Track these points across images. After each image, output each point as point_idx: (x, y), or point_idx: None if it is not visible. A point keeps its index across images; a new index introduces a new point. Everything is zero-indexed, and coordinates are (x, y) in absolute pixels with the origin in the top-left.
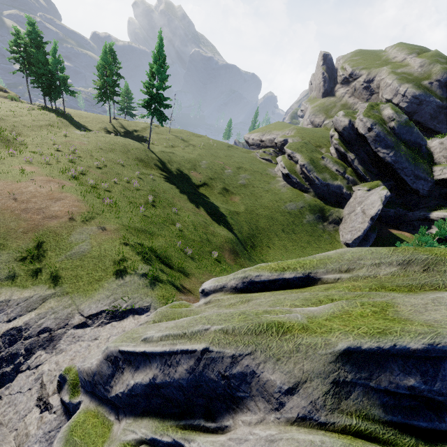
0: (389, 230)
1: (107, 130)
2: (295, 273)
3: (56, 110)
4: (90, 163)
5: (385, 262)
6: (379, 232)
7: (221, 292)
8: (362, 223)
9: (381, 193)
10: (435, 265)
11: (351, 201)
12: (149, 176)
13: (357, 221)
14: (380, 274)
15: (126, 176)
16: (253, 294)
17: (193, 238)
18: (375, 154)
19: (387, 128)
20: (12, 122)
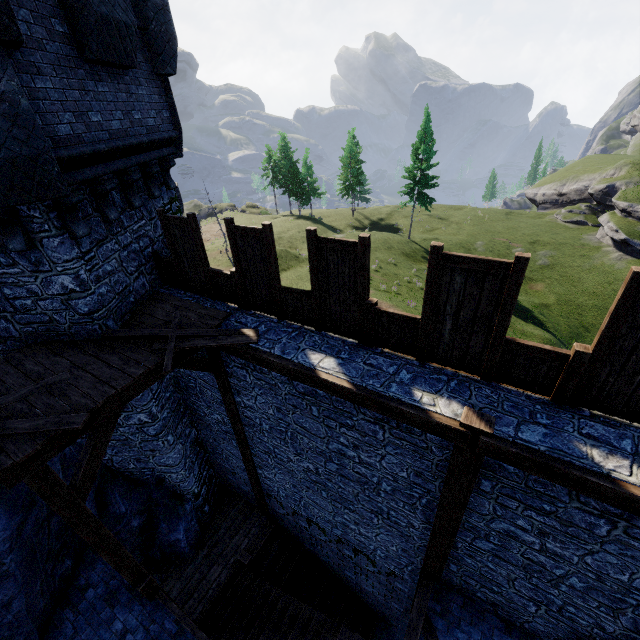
0: None
1: (353, 226)
2: None
3: (308, 217)
4: None
5: None
6: None
7: None
8: None
9: None
10: None
11: None
12: (423, 272)
13: None
14: None
15: (404, 276)
16: None
17: None
18: None
19: None
20: (286, 239)
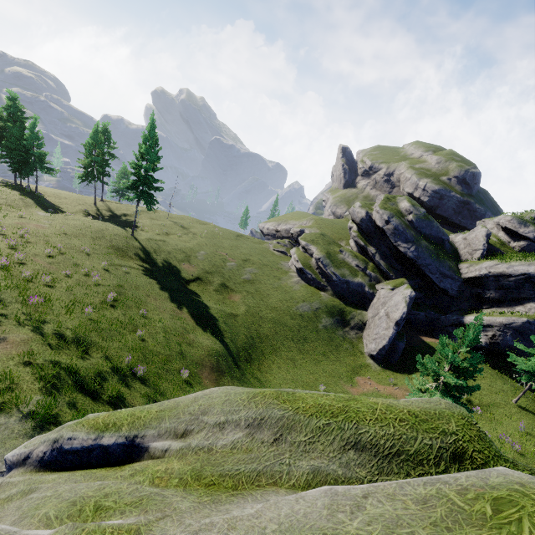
0: (421, 337)
1: (88, 213)
2: (117, 436)
3: (23, 188)
4: (40, 250)
5: (232, 421)
6: (409, 341)
7: (23, 468)
8: (386, 328)
9: (405, 292)
10: (290, 430)
11: (375, 302)
12: (121, 268)
13: (381, 326)
14: (218, 445)
15: (87, 267)
16: (49, 476)
17: (158, 350)
18: (396, 249)
19: (405, 221)
20: None
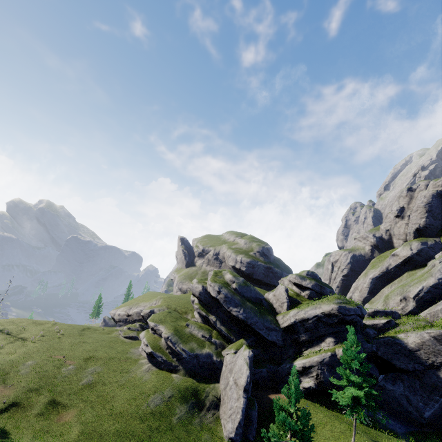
0: (269, 396)
1: None
2: None
3: None
4: None
5: None
6: (261, 404)
7: None
8: (237, 399)
9: (244, 354)
10: None
11: (224, 370)
12: None
13: (233, 397)
14: None
15: None
16: None
17: None
18: (230, 313)
19: (231, 289)
20: None
